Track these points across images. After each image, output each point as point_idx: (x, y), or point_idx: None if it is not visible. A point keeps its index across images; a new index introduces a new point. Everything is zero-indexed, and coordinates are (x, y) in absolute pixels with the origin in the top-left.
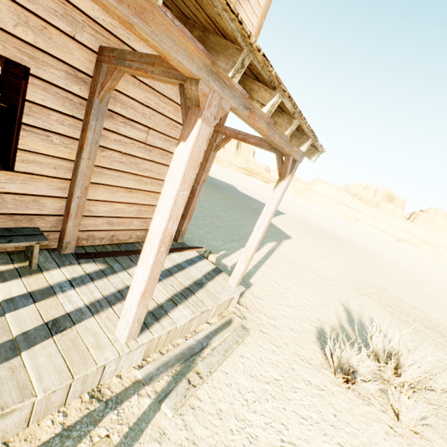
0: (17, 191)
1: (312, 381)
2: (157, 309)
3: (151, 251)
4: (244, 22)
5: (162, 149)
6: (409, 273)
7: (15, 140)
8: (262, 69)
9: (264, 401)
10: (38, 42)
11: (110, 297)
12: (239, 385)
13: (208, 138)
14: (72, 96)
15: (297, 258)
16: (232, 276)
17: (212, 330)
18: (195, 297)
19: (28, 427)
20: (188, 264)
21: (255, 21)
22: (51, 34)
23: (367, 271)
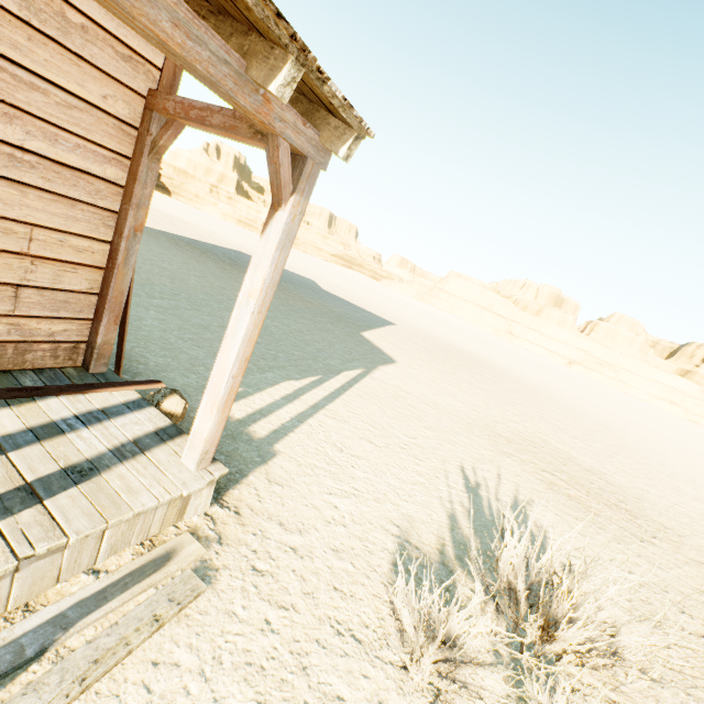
0: None
1: (349, 697)
2: None
3: None
4: None
5: None
6: (583, 412)
7: None
8: None
9: None
10: None
11: None
12: None
13: None
14: None
15: (397, 395)
16: (189, 446)
17: (89, 596)
18: (34, 512)
19: None
20: (86, 422)
21: None
22: None
23: (519, 412)
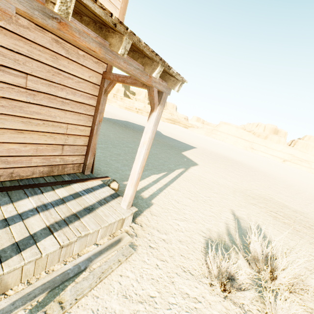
0: None
1: (190, 294)
2: (26, 239)
3: None
4: None
5: (48, 94)
6: (292, 184)
7: None
8: None
9: None
10: None
11: None
12: (107, 310)
13: None
14: None
15: (200, 179)
16: (123, 200)
17: (97, 252)
18: (78, 222)
19: None
20: (87, 192)
21: None
22: None
23: (258, 185)
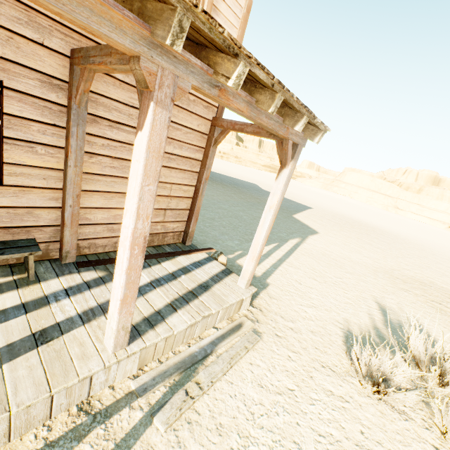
0: (9, 204)
1: (334, 391)
2: (154, 315)
3: (124, 254)
4: (230, 3)
5: None
6: None
7: (1, 154)
8: (212, 32)
9: (273, 415)
10: (6, 54)
11: (105, 304)
12: (245, 397)
13: (168, 124)
14: (50, 105)
15: (324, 253)
16: (241, 277)
17: (219, 336)
18: (198, 301)
19: (10, 441)
20: (195, 266)
21: (243, 0)
22: (18, 43)
23: (409, 263)
